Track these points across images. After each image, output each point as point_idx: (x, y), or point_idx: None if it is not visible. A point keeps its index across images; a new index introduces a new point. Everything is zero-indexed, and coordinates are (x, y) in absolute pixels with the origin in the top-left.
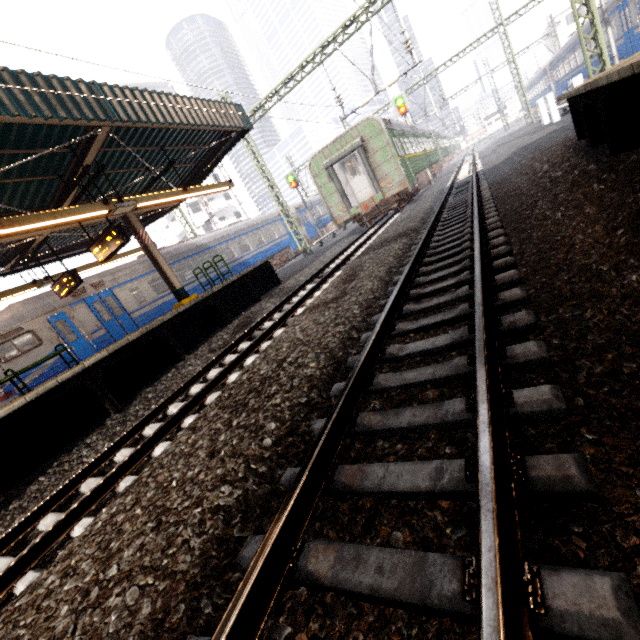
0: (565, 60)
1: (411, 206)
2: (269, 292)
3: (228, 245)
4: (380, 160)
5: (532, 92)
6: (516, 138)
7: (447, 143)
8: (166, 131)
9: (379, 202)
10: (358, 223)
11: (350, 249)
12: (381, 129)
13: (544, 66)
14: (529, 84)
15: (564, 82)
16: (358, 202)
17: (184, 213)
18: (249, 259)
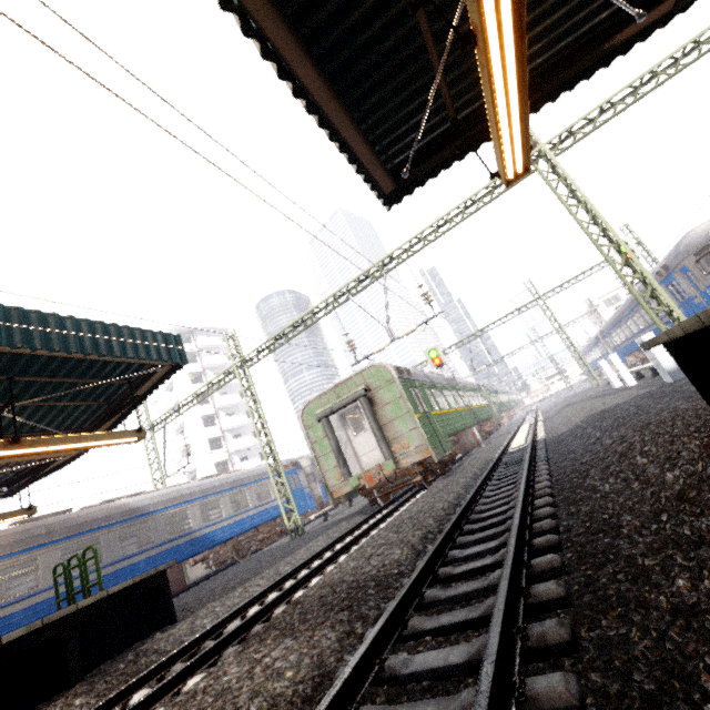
0: (617, 329)
1: (439, 483)
2: (127, 651)
3: (185, 508)
4: (392, 415)
5: (589, 357)
6: (583, 400)
7: (505, 398)
8: (17, 356)
9: (394, 471)
10: (367, 498)
11: (318, 560)
12: (392, 377)
13: (595, 335)
14: (583, 350)
15: (623, 348)
16: (363, 468)
17: (201, 449)
18: (214, 532)
